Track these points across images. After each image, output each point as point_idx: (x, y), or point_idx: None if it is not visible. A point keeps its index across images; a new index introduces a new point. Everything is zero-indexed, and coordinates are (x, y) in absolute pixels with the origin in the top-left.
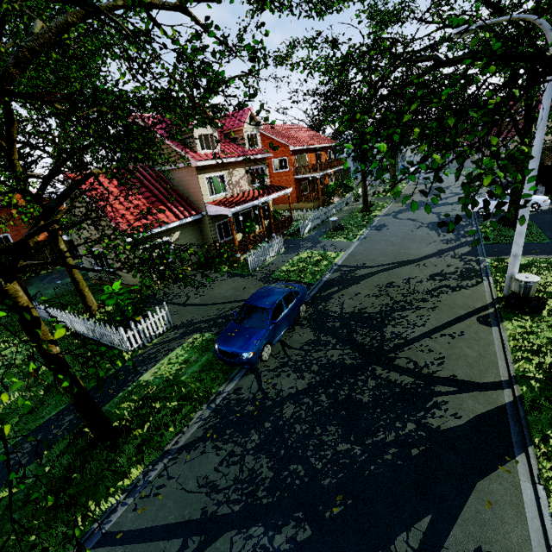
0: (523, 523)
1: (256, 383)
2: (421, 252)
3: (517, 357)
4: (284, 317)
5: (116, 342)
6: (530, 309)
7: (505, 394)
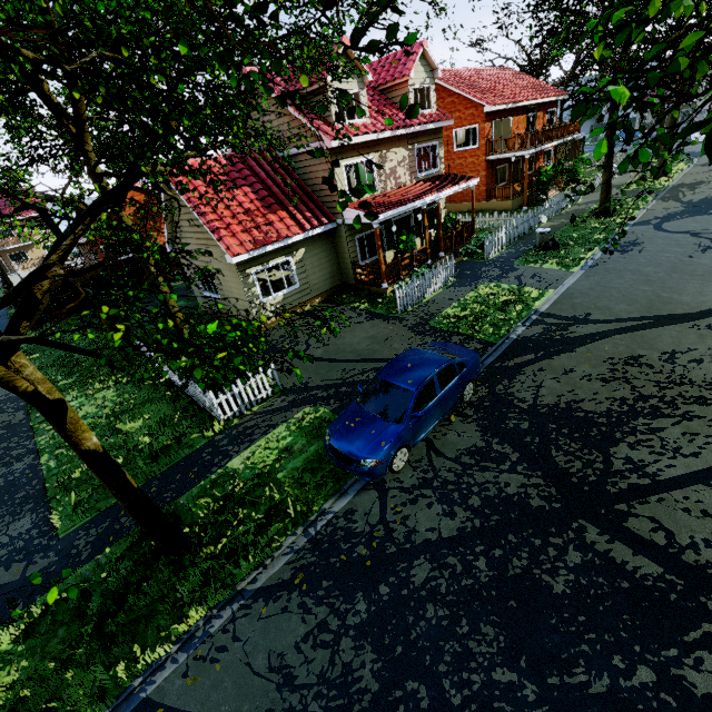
0: None
1: (378, 508)
2: (705, 300)
3: None
4: (434, 406)
5: (208, 406)
6: None
7: None
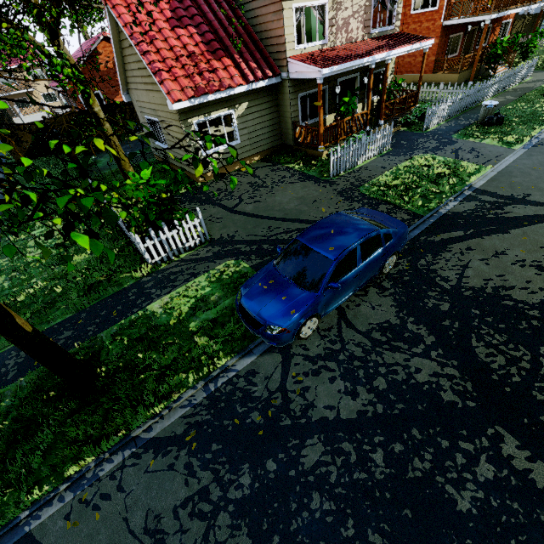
0: None
1: (280, 373)
2: None
3: None
4: (353, 277)
5: (139, 248)
6: None
7: None
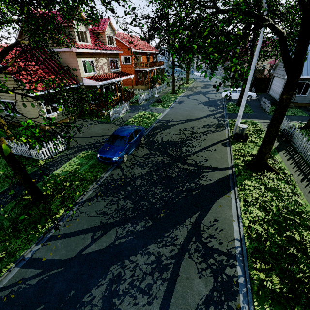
0: (231, 210)
1: (121, 172)
2: (199, 115)
3: (235, 158)
4: (134, 142)
5: (34, 155)
6: (242, 140)
7: (229, 171)
